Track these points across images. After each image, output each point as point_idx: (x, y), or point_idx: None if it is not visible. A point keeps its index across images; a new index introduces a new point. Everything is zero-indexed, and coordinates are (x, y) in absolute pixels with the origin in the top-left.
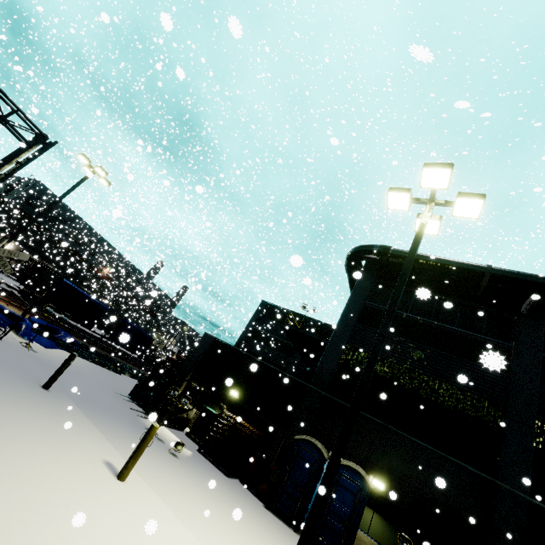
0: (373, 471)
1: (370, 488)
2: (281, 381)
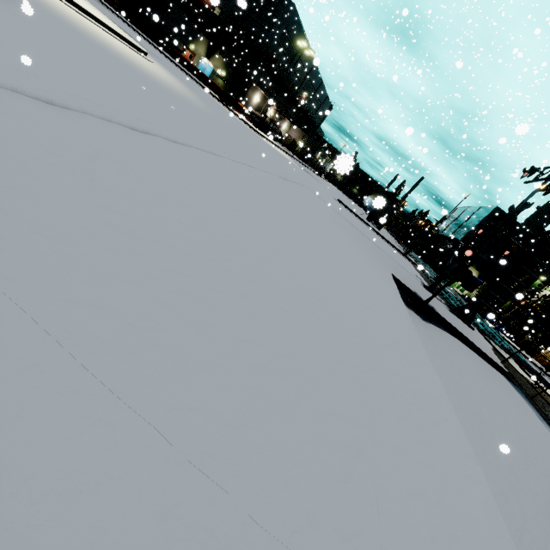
0: None
1: None
2: None
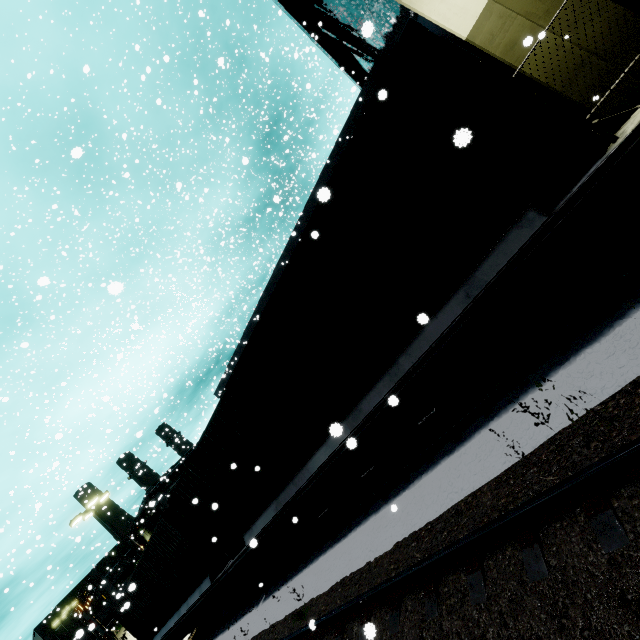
0: None
1: None
2: None
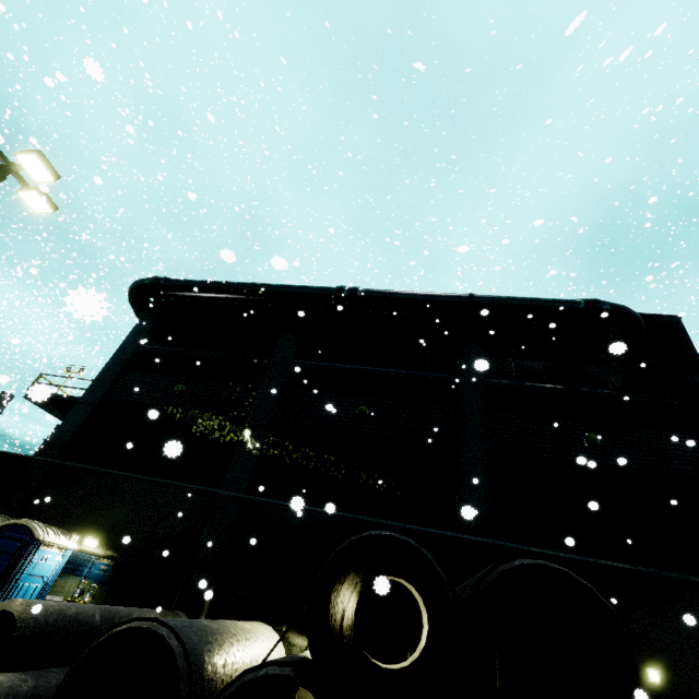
0: (93, 531)
1: (36, 540)
2: None
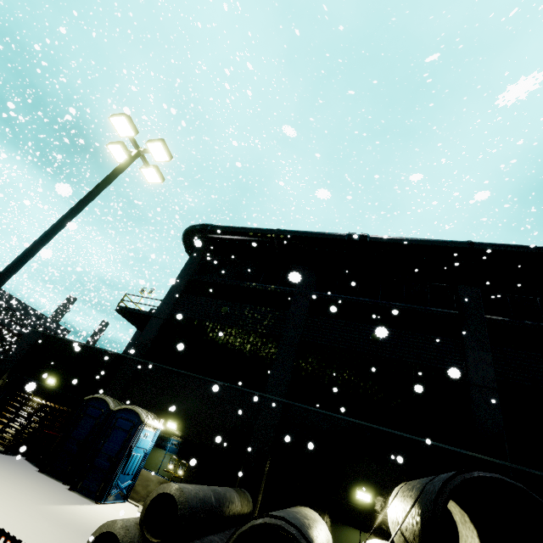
0: (172, 416)
1: (142, 422)
2: (103, 359)
